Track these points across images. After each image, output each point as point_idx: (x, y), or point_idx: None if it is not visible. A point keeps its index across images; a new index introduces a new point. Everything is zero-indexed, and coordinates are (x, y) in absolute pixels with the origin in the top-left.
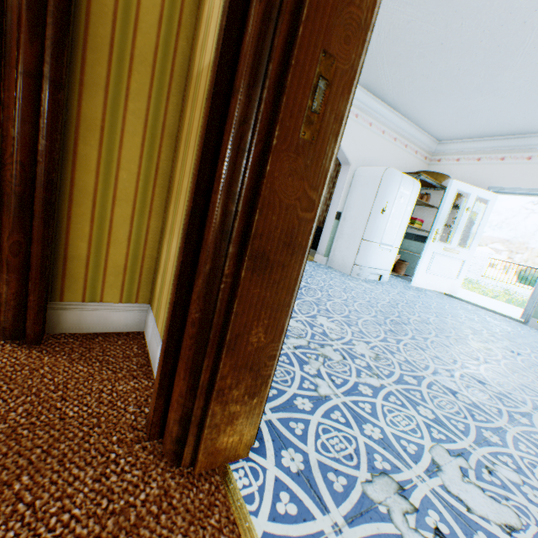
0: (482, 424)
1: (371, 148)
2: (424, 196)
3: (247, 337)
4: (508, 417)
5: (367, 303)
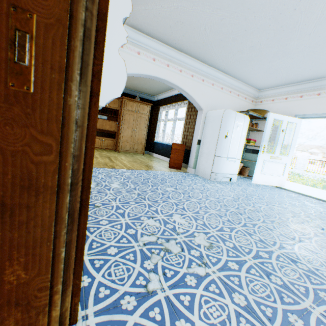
0: (289, 306)
1: (215, 98)
2: (254, 124)
3: (1, 277)
4: (314, 296)
5: (216, 200)
